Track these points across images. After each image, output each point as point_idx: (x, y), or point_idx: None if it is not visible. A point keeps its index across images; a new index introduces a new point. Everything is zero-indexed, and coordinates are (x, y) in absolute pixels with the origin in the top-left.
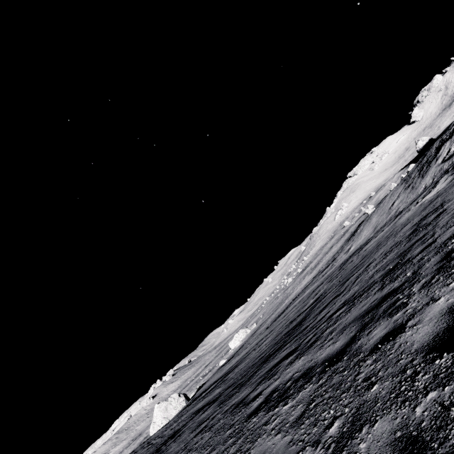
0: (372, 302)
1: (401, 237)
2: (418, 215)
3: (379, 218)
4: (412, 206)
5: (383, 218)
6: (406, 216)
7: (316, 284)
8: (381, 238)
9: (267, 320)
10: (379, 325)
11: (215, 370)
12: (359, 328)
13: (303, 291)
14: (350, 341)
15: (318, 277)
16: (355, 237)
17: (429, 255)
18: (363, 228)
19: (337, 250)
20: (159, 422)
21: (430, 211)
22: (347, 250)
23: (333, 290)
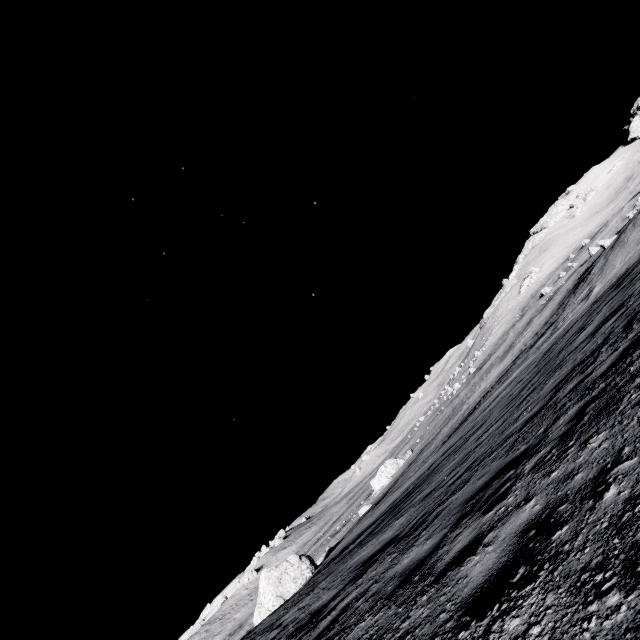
0: None
1: None
2: None
3: None
4: None
5: None
6: None
7: (534, 355)
8: None
9: (435, 438)
10: None
11: (352, 523)
12: None
13: (501, 380)
14: None
15: (526, 353)
16: (595, 277)
17: None
18: (609, 259)
19: (547, 318)
20: (269, 604)
21: None
22: (585, 296)
23: None
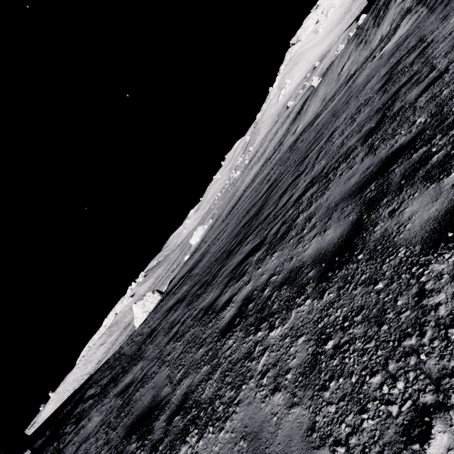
0: (366, 170)
1: (368, 94)
2: (385, 65)
3: (328, 88)
4: (368, 62)
5: (332, 88)
6: (363, 75)
7: (265, 171)
8: (336, 107)
9: (222, 214)
10: (413, 199)
11: (181, 265)
12: (361, 207)
13: (253, 182)
14: (356, 229)
15: (266, 164)
16: (302, 116)
17: (452, 86)
18: (310, 104)
19: (283, 134)
20: (141, 316)
21: (404, 53)
22: (294, 131)
23: (289, 172)
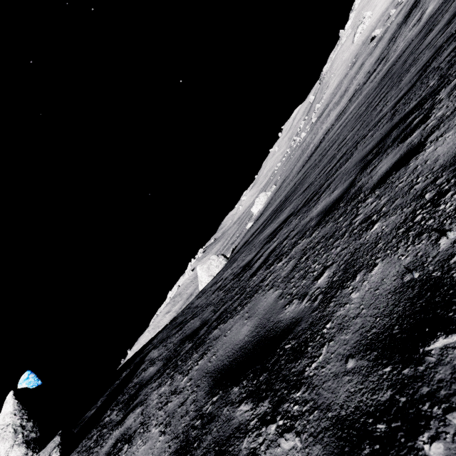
0: None
1: None
2: None
3: None
4: None
5: None
6: None
7: (369, 87)
8: None
9: (291, 172)
10: None
11: (243, 234)
12: None
13: (340, 117)
14: None
15: (360, 90)
16: None
17: None
18: None
19: (378, 56)
20: (206, 280)
21: None
22: (418, 20)
23: None
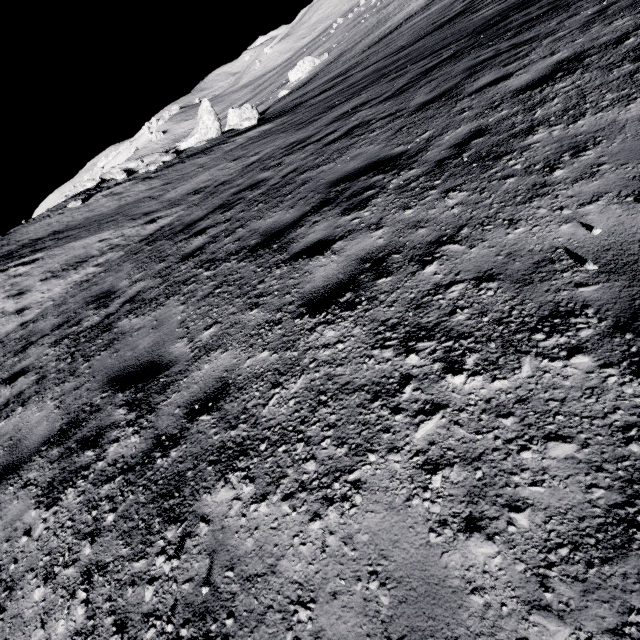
0: None
1: None
2: None
3: None
4: None
5: None
6: None
7: None
8: None
9: (355, 47)
10: None
11: (272, 102)
12: None
13: (425, 9)
14: None
15: None
16: None
17: None
18: None
19: None
20: None
21: None
22: None
23: None
